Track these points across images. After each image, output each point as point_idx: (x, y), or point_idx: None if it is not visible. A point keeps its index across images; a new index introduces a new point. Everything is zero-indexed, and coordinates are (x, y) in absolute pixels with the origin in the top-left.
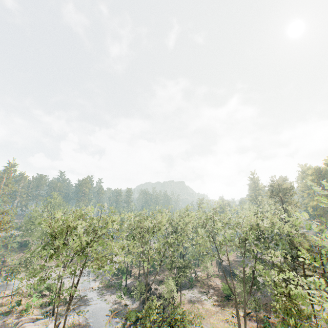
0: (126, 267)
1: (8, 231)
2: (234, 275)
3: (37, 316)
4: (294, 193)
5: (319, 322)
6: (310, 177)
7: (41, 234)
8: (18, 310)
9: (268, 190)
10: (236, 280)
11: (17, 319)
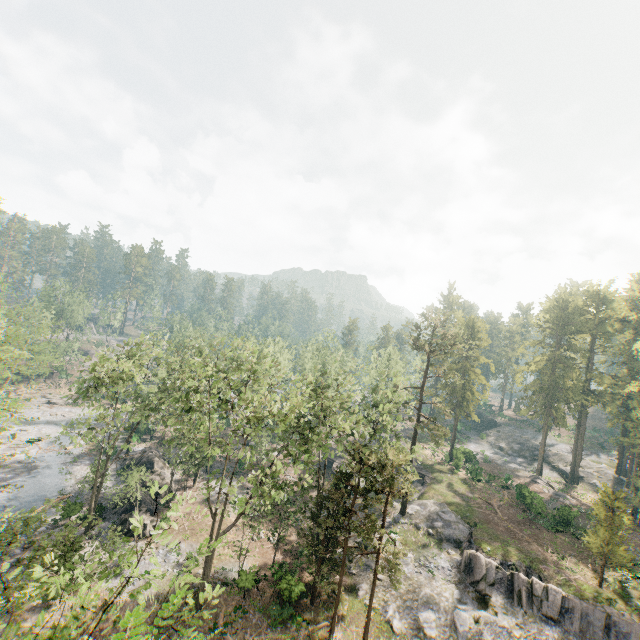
0: (146, 424)
1: None
2: (331, 468)
3: None
4: (453, 349)
5: (381, 576)
6: (544, 316)
7: None
8: None
9: (410, 333)
10: (326, 476)
11: None
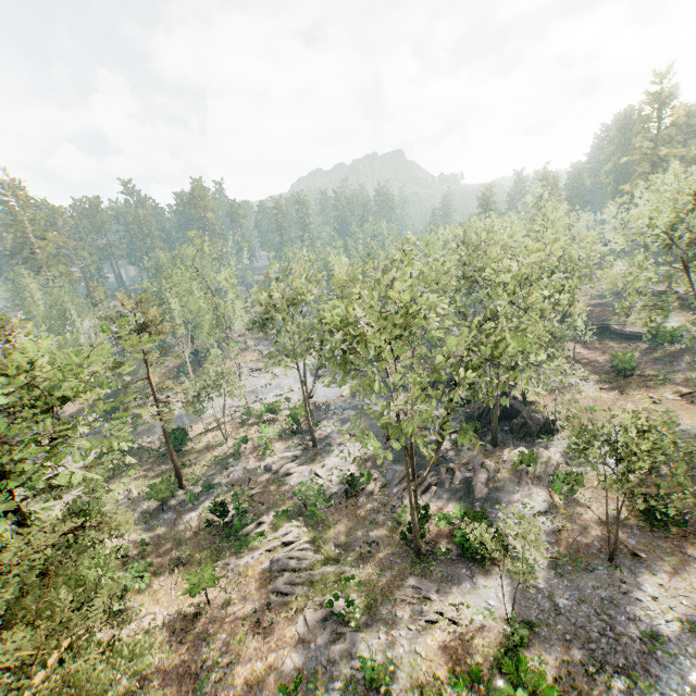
0: None
1: (163, 337)
2: (606, 333)
3: (291, 454)
4: None
5: None
6: None
7: (210, 327)
8: (248, 450)
9: None
10: (612, 341)
11: (261, 461)
